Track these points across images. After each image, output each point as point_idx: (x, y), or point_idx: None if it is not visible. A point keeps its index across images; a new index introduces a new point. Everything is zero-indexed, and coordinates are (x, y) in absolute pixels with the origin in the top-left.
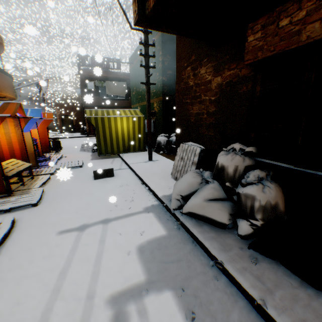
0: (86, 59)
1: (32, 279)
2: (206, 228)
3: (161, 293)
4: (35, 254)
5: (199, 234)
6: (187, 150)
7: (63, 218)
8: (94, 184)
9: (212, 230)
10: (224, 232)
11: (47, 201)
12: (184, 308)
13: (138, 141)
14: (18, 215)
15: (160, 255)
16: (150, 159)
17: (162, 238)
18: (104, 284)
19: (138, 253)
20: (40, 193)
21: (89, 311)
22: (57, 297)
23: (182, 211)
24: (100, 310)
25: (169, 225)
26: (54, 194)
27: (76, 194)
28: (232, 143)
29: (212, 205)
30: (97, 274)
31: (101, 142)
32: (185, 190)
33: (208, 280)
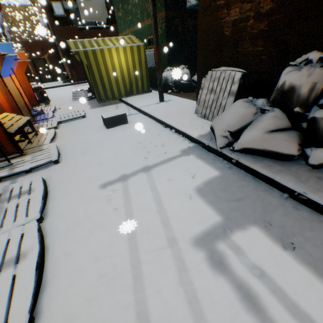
0: None
1: (100, 234)
2: (267, 162)
3: (246, 230)
4: (88, 210)
5: (264, 169)
6: (219, 79)
7: (96, 171)
8: (111, 134)
9: (275, 164)
10: (289, 164)
11: (67, 157)
12: (277, 240)
13: (141, 80)
14: (44, 174)
15: (225, 195)
16: (162, 100)
17: (217, 178)
18: (181, 229)
19: (200, 195)
20: (55, 149)
21: (180, 255)
22: (137, 247)
23: (232, 148)
24: (191, 253)
25: (218, 164)
26: (71, 149)
27: (96, 146)
28: (295, 56)
29: (275, 137)
30: (167, 221)
31: (99, 85)
32: (235, 124)
33: (289, 212)
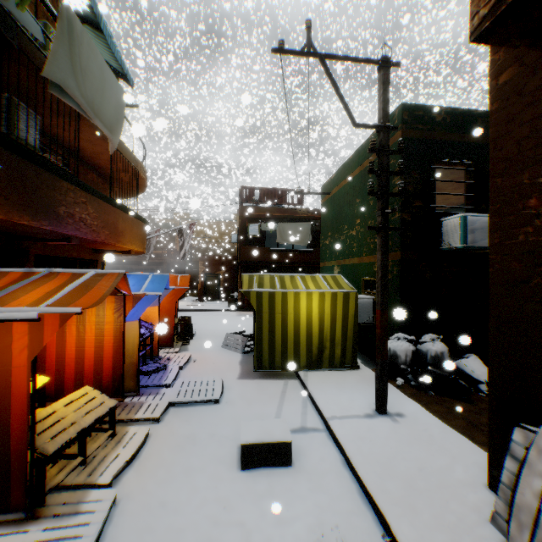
0: (252, 192)
1: None
2: None
3: None
4: None
5: None
6: None
7: None
8: (240, 499)
9: None
10: None
11: None
12: None
13: (341, 345)
14: None
15: None
16: (382, 410)
17: None
18: None
19: None
20: (98, 523)
21: None
22: None
23: None
24: None
25: None
26: (132, 530)
27: None
28: None
29: None
30: None
31: (264, 342)
32: None
33: None
